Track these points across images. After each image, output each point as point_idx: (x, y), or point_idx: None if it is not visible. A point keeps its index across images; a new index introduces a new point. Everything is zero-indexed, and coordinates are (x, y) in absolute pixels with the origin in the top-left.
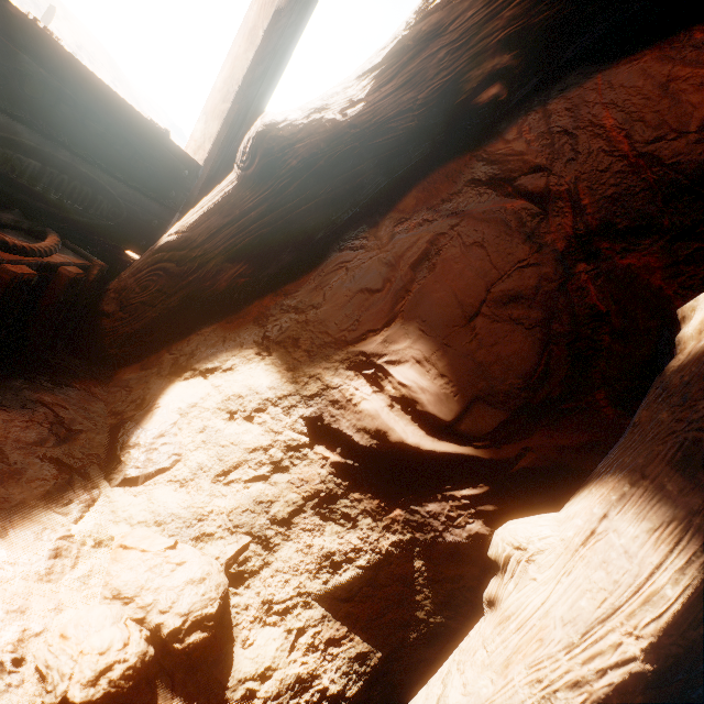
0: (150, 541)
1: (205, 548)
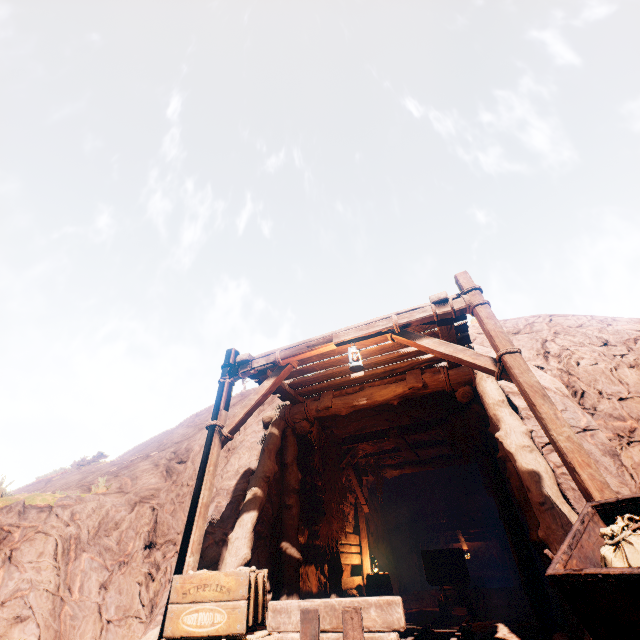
0: None
1: None
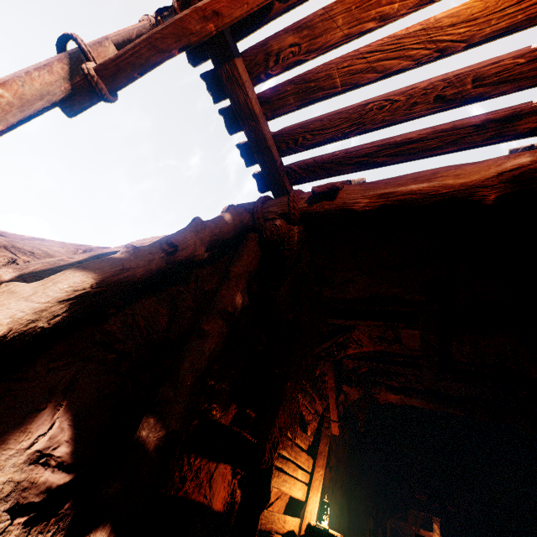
0: None
1: None
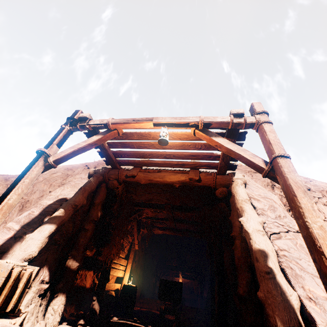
0: (37, 326)
1: (35, 324)
